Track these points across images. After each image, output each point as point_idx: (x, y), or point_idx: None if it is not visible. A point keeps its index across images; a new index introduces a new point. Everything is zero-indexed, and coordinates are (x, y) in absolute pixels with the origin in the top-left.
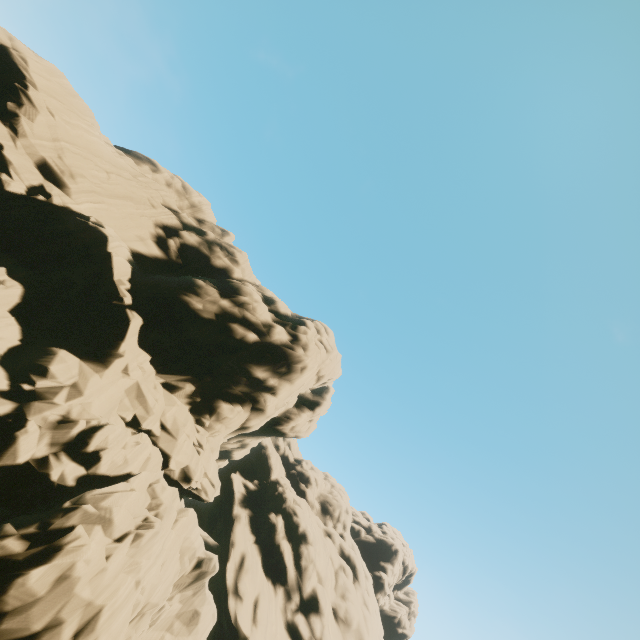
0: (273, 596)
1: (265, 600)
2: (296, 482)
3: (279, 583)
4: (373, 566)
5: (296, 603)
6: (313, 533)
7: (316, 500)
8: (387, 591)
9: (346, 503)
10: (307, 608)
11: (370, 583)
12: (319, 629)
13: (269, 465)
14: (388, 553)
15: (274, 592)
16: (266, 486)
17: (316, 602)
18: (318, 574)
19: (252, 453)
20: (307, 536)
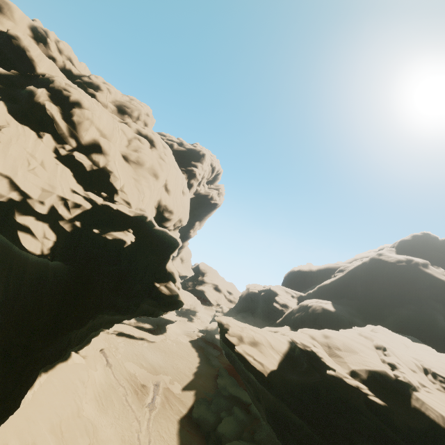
0: (32, 136)
1: (6, 128)
2: (84, 89)
3: (44, 131)
4: (186, 165)
5: (71, 146)
6: (90, 103)
7: (110, 103)
8: (199, 179)
9: (147, 111)
10: (88, 151)
11: (168, 151)
12: (102, 161)
13: (28, 57)
14: (197, 157)
15: (35, 135)
16: (30, 77)
17: (99, 148)
18: (100, 131)
19: (2, 47)
20: (81, 103)
